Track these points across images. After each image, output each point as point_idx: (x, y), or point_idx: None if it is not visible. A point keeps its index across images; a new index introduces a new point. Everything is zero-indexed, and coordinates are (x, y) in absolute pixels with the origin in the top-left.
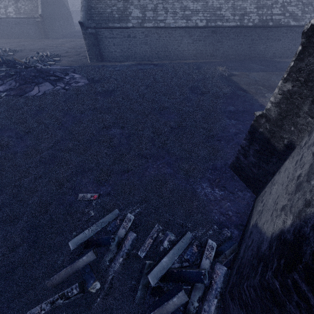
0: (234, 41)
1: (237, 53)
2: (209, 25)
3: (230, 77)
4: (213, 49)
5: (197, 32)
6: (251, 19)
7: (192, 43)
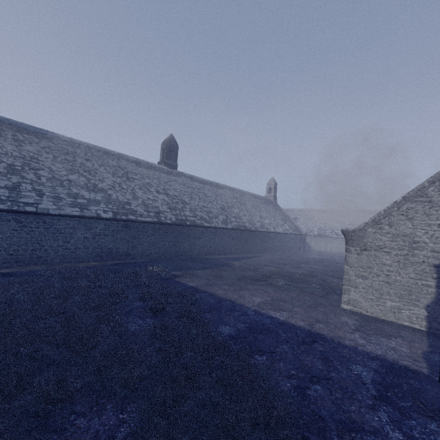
0: (155, 238)
1: (161, 251)
2: (118, 218)
3: (174, 279)
4: (128, 246)
5: (100, 224)
6: (168, 217)
7: (93, 238)
